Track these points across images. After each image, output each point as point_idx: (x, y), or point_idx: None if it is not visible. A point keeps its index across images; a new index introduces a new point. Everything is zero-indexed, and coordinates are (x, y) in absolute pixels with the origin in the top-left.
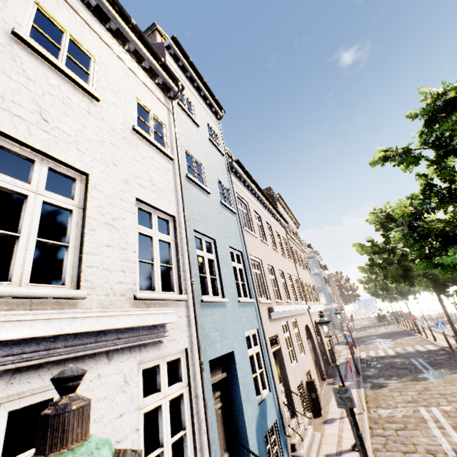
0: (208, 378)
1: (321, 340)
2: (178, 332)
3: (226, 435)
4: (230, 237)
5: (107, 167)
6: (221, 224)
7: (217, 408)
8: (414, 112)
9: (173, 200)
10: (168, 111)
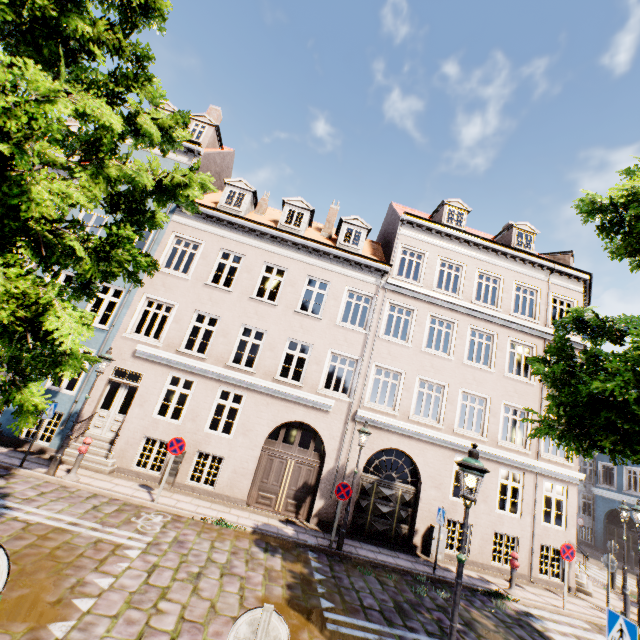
0: None
1: (418, 497)
2: None
3: None
4: None
5: None
6: None
7: None
8: None
9: None
10: None
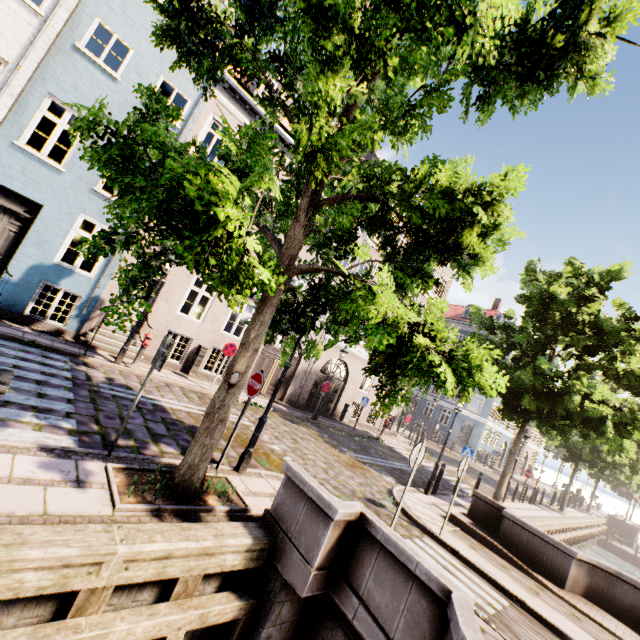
0: None
1: (343, 388)
2: None
3: (9, 250)
4: None
5: None
6: (122, 118)
7: (8, 228)
8: None
9: (16, 49)
10: None
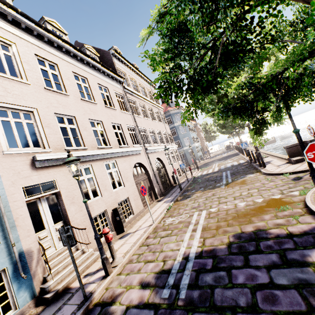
0: None
1: (166, 170)
2: None
3: None
4: None
5: None
6: None
7: None
8: None
9: None
10: None
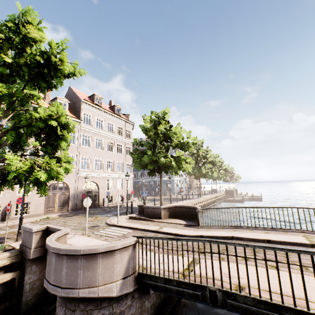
0: None
1: (99, 193)
2: None
3: None
4: None
5: None
6: None
7: None
8: None
9: None
10: None
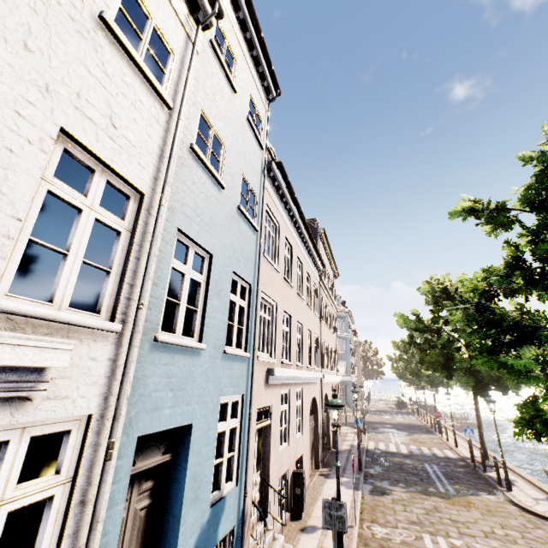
0: (126, 467)
1: (327, 418)
2: (80, 385)
3: None
4: (239, 259)
5: (2, 41)
6: (229, 237)
7: (138, 509)
8: (529, 155)
9: (149, 167)
10: (186, 38)
